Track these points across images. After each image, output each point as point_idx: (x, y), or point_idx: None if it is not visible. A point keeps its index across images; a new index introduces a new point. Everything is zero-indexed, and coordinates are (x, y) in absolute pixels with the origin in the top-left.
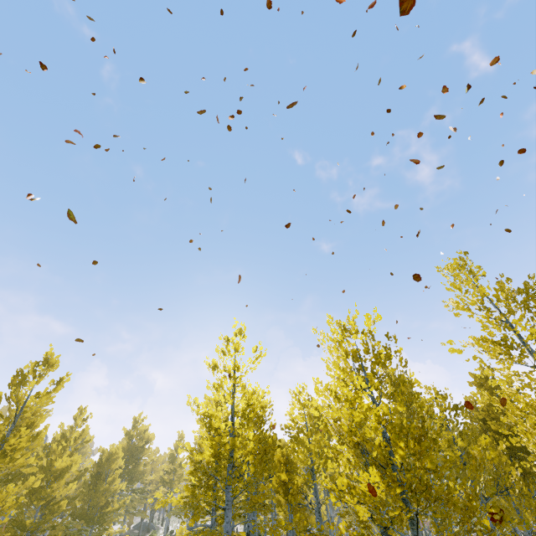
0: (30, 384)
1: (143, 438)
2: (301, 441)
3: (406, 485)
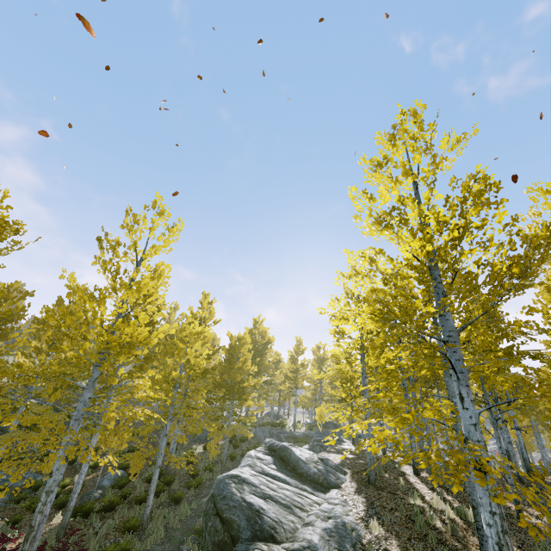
0: (143, 224)
1: (264, 339)
2: None
3: None
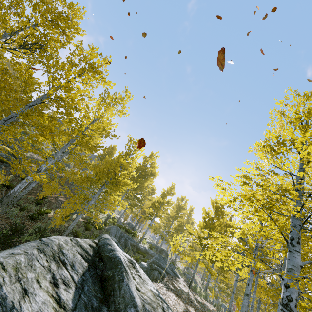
0: None
1: (151, 171)
2: None
3: None
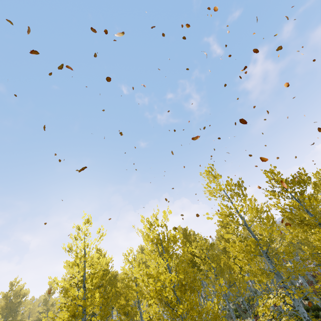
0: None
1: (20, 294)
2: (131, 287)
3: None
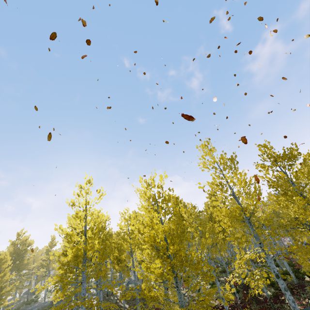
0: None
1: (25, 244)
2: (126, 239)
3: (172, 265)
